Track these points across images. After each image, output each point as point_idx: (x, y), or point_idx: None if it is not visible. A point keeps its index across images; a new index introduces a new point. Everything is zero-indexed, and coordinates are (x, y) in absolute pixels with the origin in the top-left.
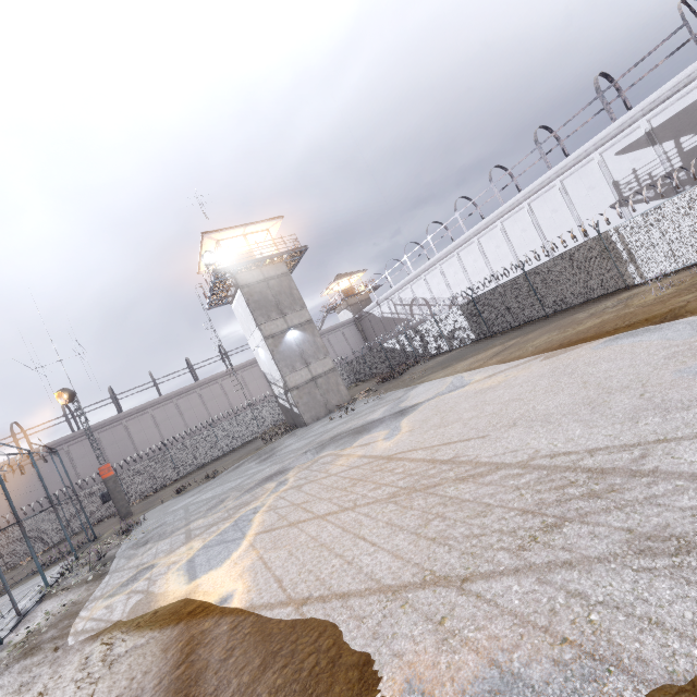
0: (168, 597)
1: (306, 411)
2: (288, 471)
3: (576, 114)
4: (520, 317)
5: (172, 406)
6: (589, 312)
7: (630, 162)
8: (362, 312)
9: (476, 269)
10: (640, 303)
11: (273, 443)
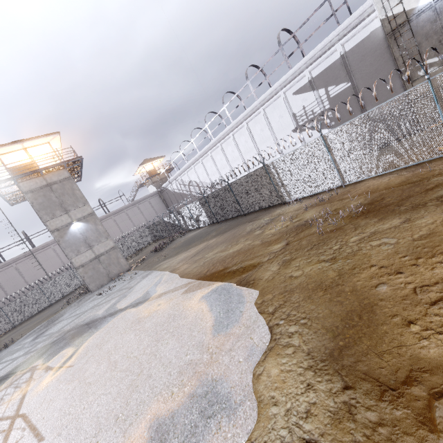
0: None
1: (91, 282)
2: (8, 378)
3: (268, 61)
4: (230, 213)
5: (12, 269)
6: (254, 224)
7: (301, 101)
8: (161, 187)
9: (222, 165)
10: (267, 234)
11: (65, 309)
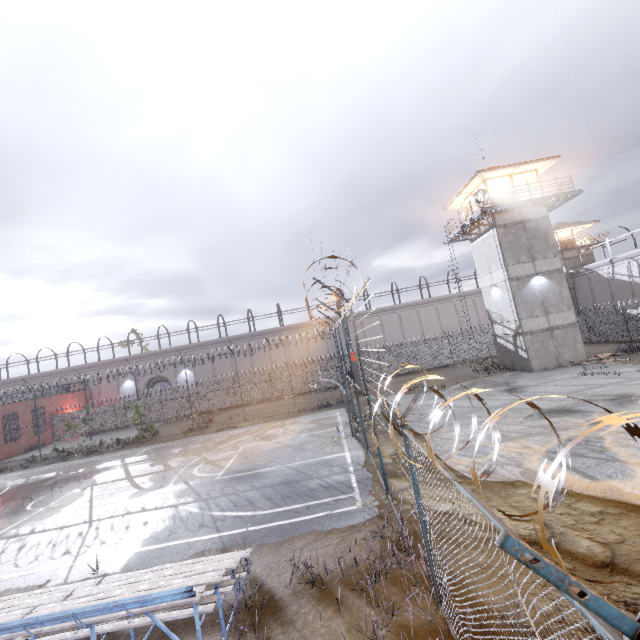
0: (573, 482)
1: (535, 357)
2: (585, 412)
3: None
4: None
5: (376, 319)
6: None
7: None
8: (581, 268)
9: None
10: None
11: (495, 378)
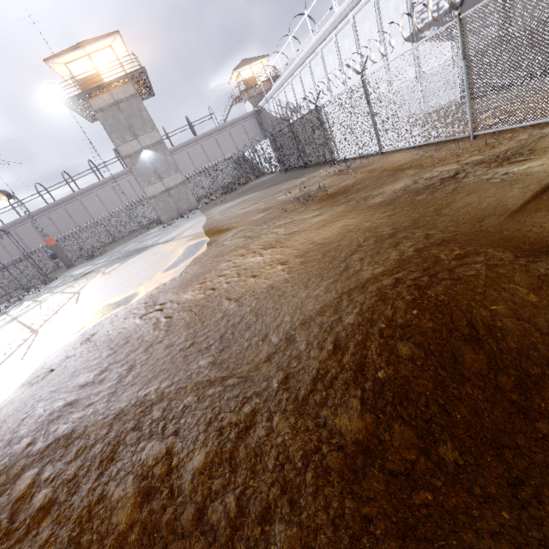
0: None
1: (163, 214)
2: (88, 274)
3: None
4: (294, 161)
5: (109, 188)
6: (290, 184)
7: None
8: (258, 106)
9: (321, 84)
10: (277, 199)
11: (143, 234)
